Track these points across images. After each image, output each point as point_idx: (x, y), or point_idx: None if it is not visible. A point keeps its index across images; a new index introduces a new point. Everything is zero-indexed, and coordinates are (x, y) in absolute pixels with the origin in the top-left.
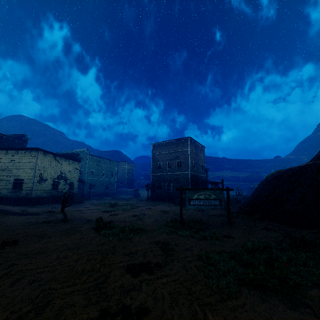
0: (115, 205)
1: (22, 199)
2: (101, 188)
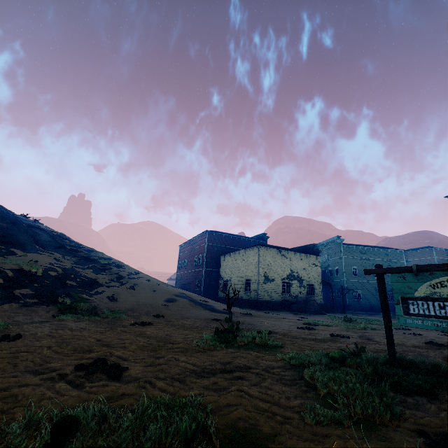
0: (354, 321)
1: (252, 301)
2: (377, 298)
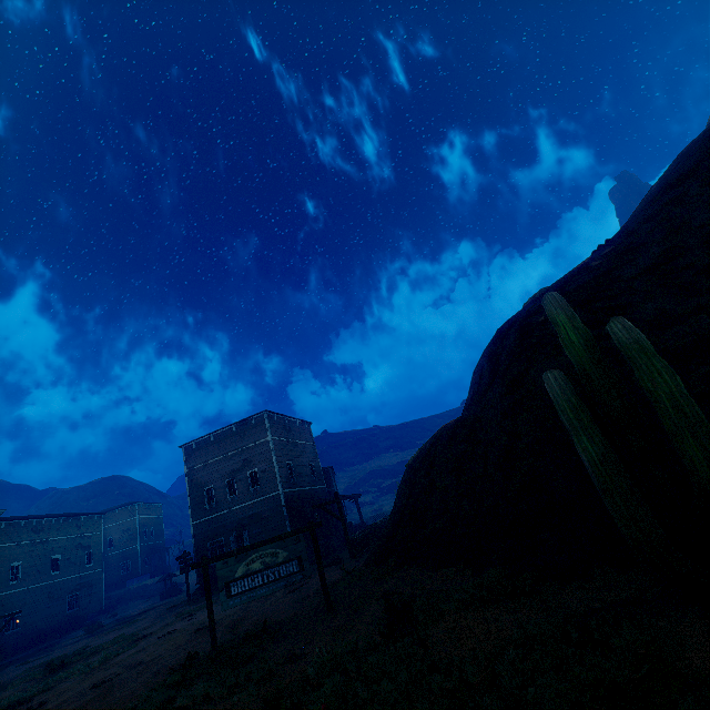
0: (67, 664)
1: None
2: (50, 612)
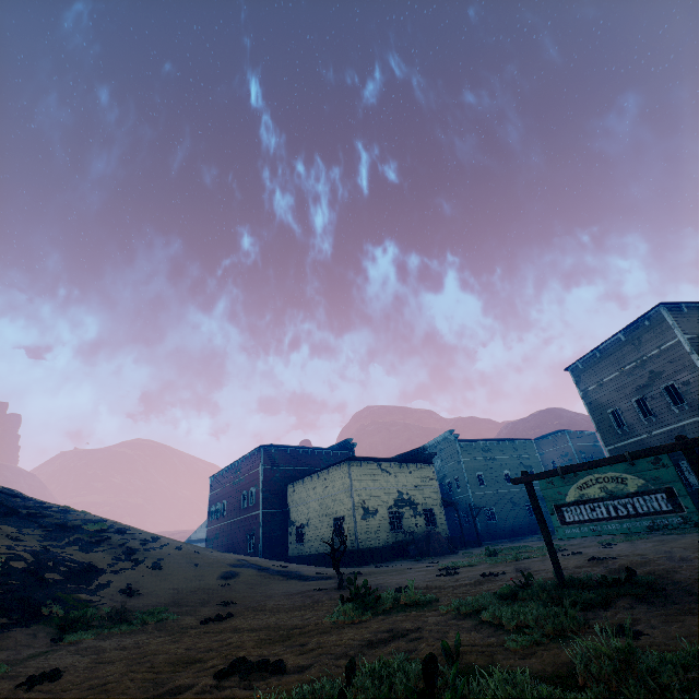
0: (500, 553)
1: (349, 553)
2: (516, 514)
